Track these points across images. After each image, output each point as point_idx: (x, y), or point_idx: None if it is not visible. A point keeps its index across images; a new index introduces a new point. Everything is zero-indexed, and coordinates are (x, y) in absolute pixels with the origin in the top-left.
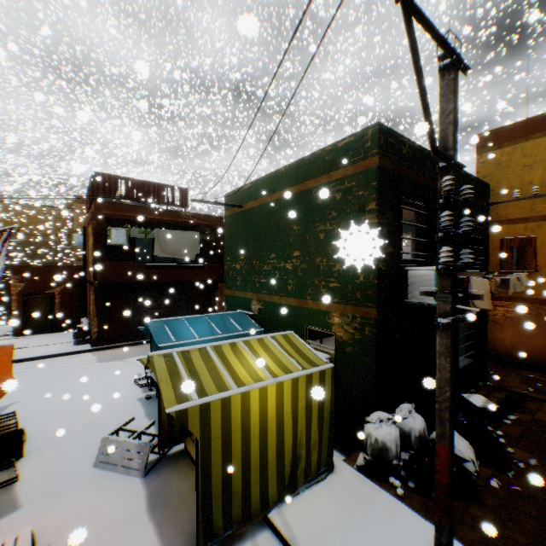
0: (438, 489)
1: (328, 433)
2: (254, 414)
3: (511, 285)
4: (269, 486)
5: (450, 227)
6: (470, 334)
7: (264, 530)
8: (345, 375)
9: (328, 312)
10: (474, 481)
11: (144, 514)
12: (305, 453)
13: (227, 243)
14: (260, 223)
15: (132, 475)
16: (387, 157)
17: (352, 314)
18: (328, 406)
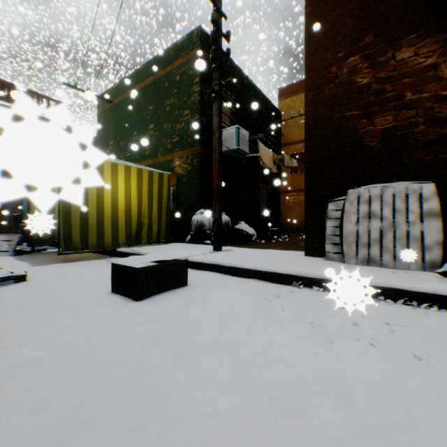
0: (214, 190)
1: (165, 218)
2: (107, 178)
3: (286, 160)
4: (119, 233)
5: (214, 37)
6: (269, 200)
7: (114, 258)
8: (182, 198)
9: (172, 160)
10: (251, 234)
11: (14, 261)
12: (148, 222)
13: (99, 135)
14: (126, 111)
15: (2, 256)
16: (207, 52)
17: (186, 155)
18: (166, 199)
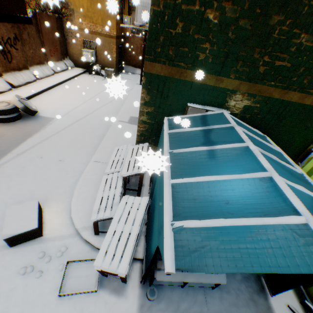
0: None
1: None
2: None
3: None
4: None
5: None
6: None
7: None
8: None
9: None
10: None
11: None
12: None
13: None
14: None
15: None
16: None
17: None
18: None
